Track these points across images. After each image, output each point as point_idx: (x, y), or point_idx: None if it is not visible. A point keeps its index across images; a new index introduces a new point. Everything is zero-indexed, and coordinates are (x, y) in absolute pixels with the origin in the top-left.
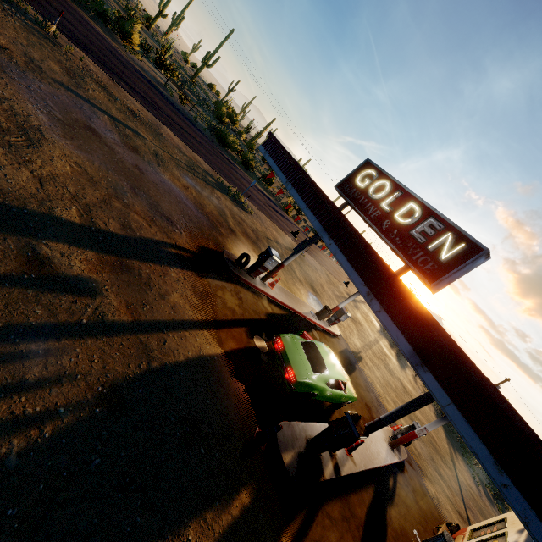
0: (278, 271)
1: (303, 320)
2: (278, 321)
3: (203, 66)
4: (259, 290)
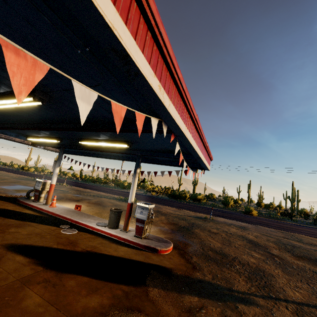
0: (50, 190)
1: (69, 224)
2: (9, 212)
3: (194, 186)
4: (31, 205)
